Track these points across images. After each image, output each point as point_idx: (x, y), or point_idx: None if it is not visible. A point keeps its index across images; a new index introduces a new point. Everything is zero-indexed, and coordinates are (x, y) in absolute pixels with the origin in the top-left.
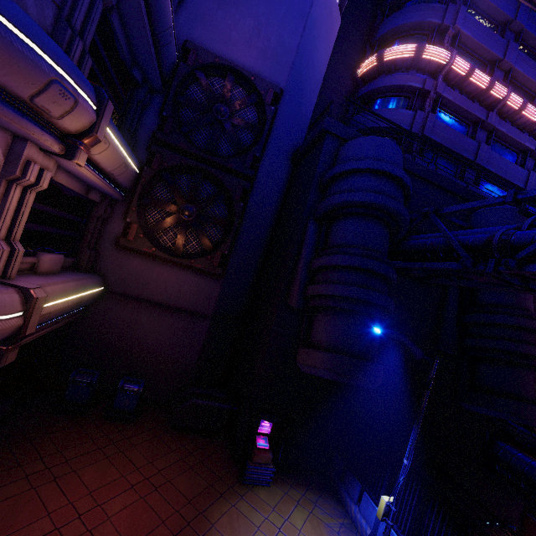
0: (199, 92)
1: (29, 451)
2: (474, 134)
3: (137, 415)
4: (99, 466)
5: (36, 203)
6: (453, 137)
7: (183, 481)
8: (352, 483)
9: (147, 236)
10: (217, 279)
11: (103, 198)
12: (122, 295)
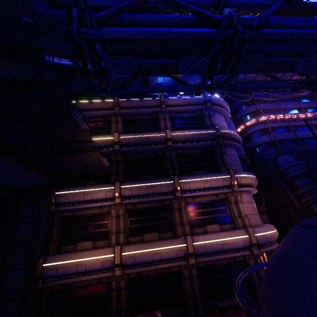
0: None
1: None
2: (289, 130)
3: None
4: None
5: None
6: (285, 135)
7: None
8: None
9: None
10: (264, 213)
11: None
12: None
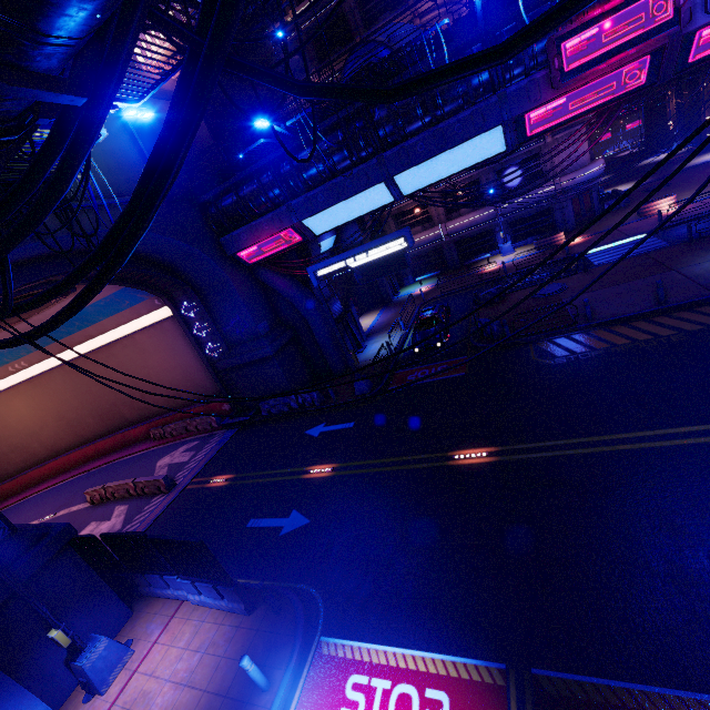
0: None
1: None
2: None
3: None
4: None
5: None
6: None
7: None
8: None
9: None
10: None
11: None
12: None
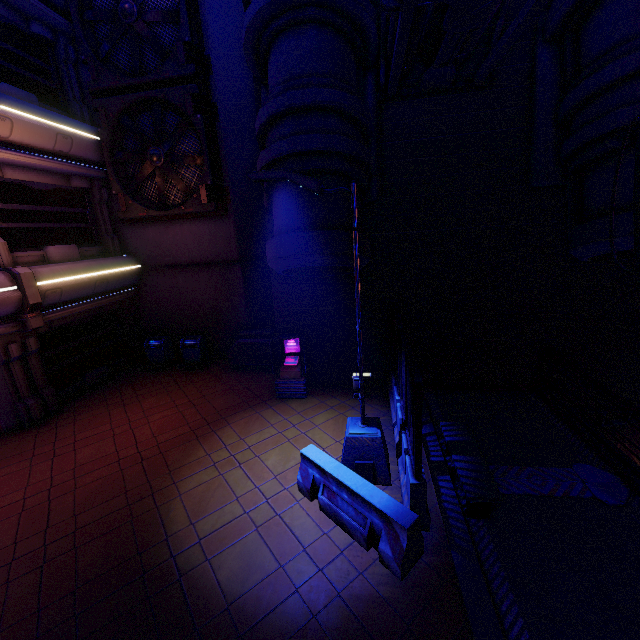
0: (103, 4)
1: (115, 393)
2: None
3: (207, 365)
4: (158, 397)
5: (6, 204)
6: None
7: (221, 400)
8: (392, 383)
9: (140, 201)
10: (227, 218)
11: (92, 183)
12: (157, 267)
